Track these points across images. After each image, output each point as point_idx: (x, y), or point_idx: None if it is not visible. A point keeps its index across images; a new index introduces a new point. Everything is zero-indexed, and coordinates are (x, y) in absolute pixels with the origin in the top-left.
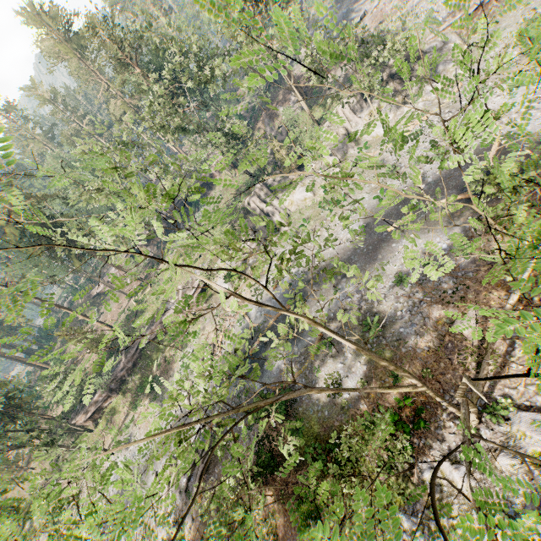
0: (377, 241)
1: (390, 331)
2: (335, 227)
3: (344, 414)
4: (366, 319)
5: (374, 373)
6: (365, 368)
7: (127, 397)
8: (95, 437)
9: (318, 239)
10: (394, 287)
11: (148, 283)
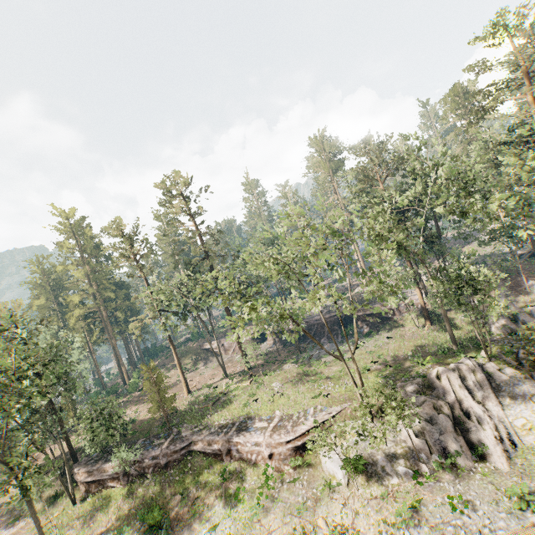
0: None
1: None
2: None
3: None
4: None
5: None
6: None
7: (128, 501)
8: (68, 515)
9: None
10: None
11: (251, 376)
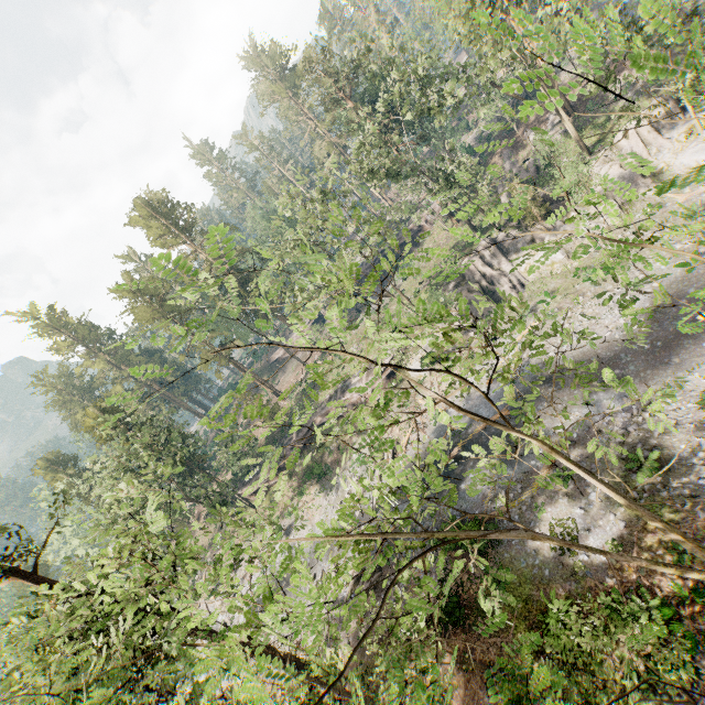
0: (673, 335)
1: (677, 480)
2: (597, 308)
3: (576, 583)
4: (634, 452)
5: (637, 536)
6: (622, 525)
7: (293, 481)
8: (258, 515)
9: (565, 323)
10: (696, 412)
11: (329, 355)
